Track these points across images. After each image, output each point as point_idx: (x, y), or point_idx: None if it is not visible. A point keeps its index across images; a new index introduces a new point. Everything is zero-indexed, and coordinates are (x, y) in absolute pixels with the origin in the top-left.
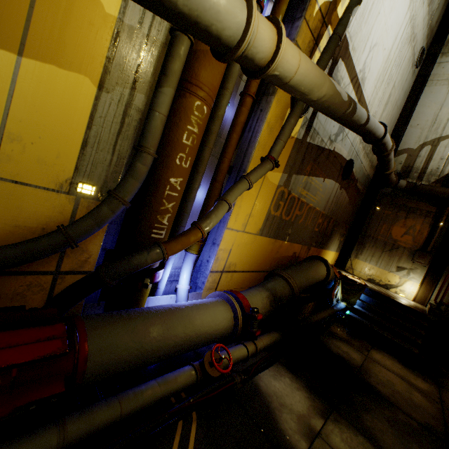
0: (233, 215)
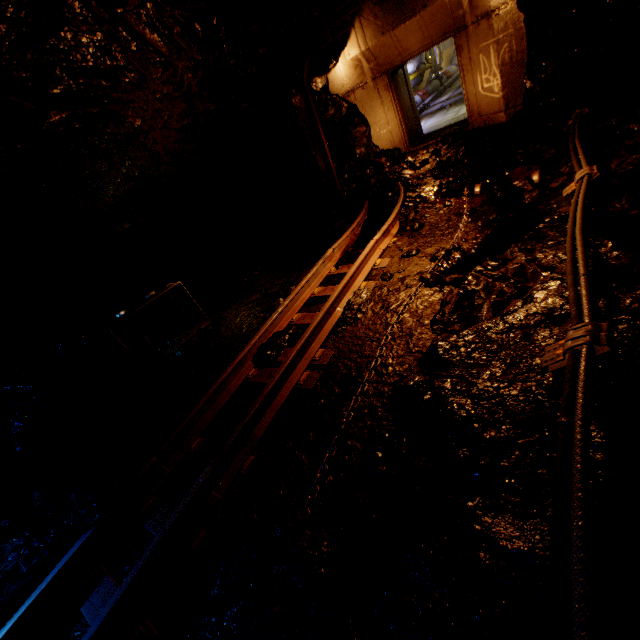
0: (436, 51)
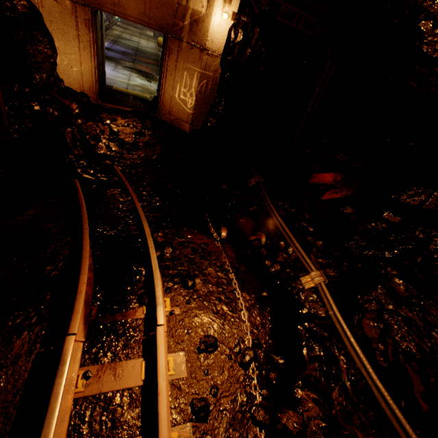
0: None
